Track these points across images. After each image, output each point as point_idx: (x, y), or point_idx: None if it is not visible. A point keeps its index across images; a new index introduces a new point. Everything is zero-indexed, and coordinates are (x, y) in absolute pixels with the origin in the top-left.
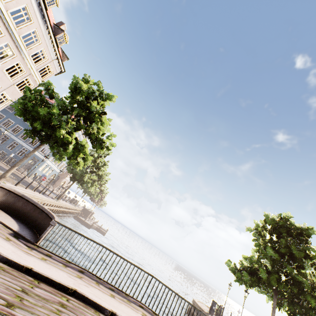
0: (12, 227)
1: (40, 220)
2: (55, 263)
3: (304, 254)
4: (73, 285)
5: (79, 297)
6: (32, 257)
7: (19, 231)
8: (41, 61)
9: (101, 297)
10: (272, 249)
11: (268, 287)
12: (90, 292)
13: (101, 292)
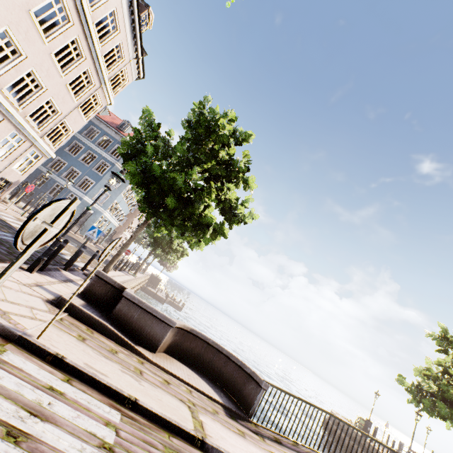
0: (215, 397)
1: (218, 365)
2: None
3: None
4: None
5: None
6: None
7: (222, 400)
8: (114, 64)
9: None
10: None
11: None
12: None
13: None
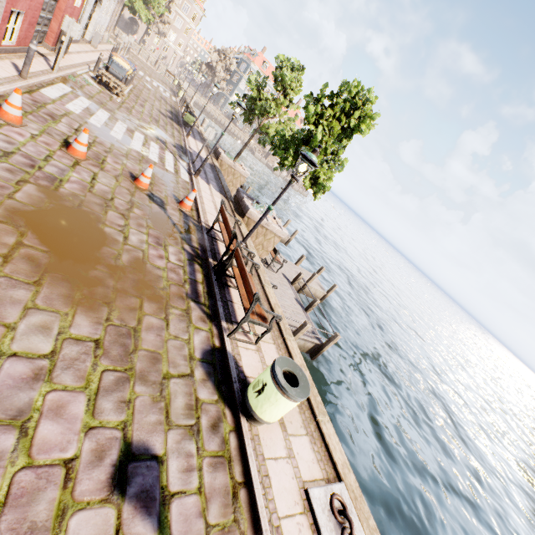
0: None
1: None
2: None
3: None
4: None
5: None
6: None
7: None
8: (180, 3)
9: None
10: None
11: None
12: None
13: None
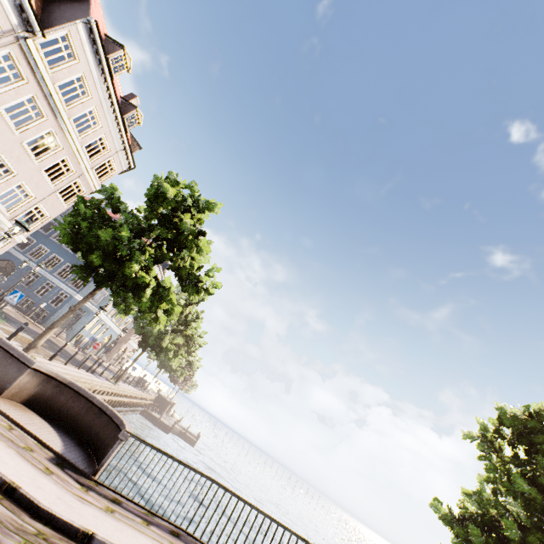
0: (53, 446)
1: (97, 428)
2: (129, 519)
3: None
4: None
5: None
6: (90, 507)
7: (64, 452)
8: (99, 155)
9: None
10: (523, 477)
11: None
12: None
13: None
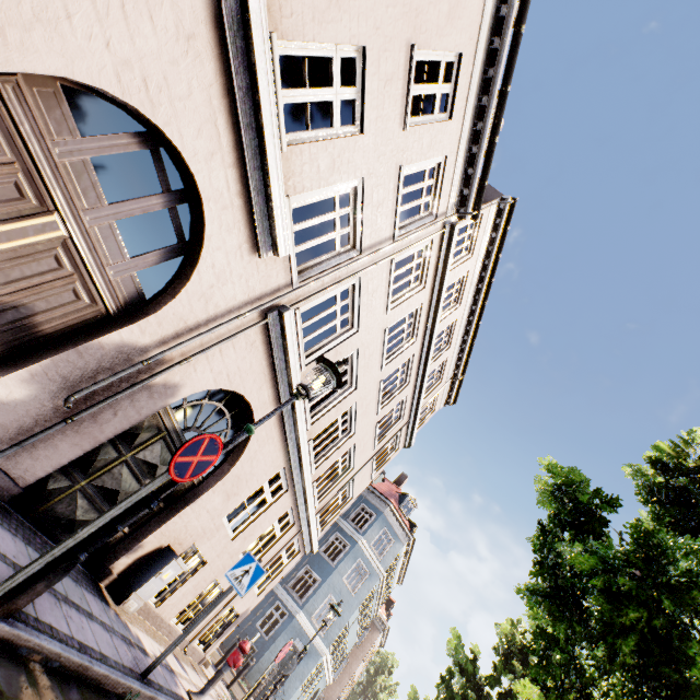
0: None
1: None
2: None
3: None
4: None
5: None
6: None
7: None
8: (429, 388)
9: None
10: None
11: None
12: None
13: None
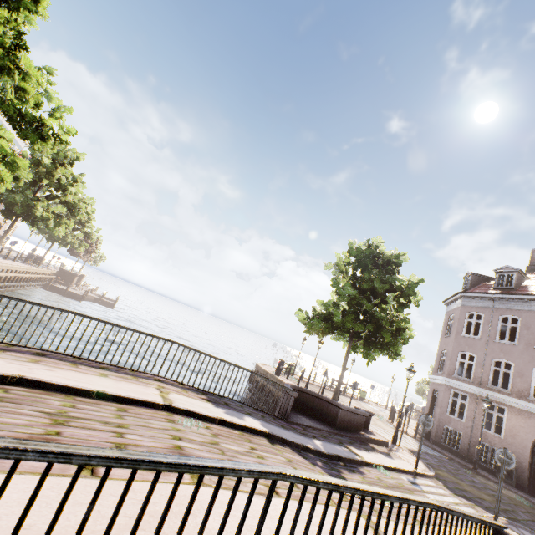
0: None
1: None
2: None
3: (388, 286)
4: (17, 372)
5: (31, 385)
6: None
7: None
8: None
9: (80, 379)
10: (351, 286)
11: (343, 331)
12: (56, 376)
13: (82, 373)
